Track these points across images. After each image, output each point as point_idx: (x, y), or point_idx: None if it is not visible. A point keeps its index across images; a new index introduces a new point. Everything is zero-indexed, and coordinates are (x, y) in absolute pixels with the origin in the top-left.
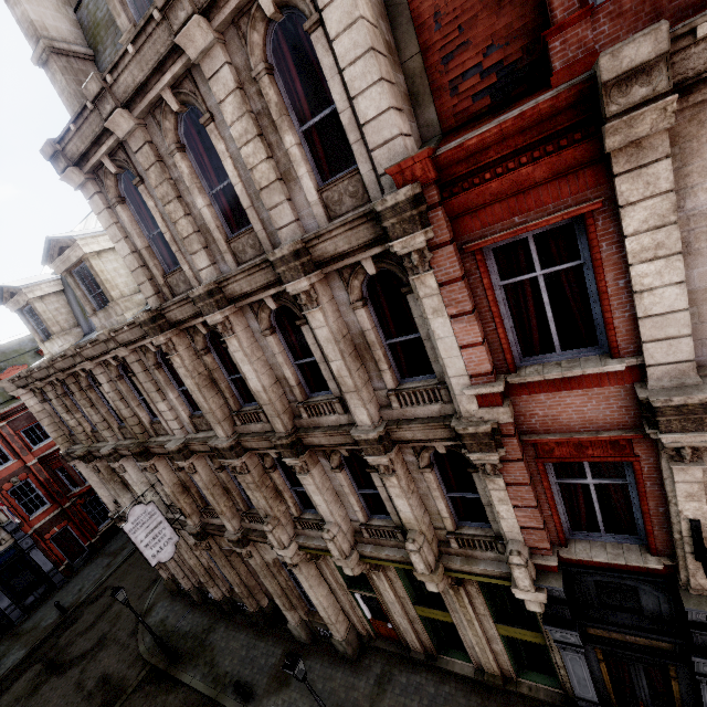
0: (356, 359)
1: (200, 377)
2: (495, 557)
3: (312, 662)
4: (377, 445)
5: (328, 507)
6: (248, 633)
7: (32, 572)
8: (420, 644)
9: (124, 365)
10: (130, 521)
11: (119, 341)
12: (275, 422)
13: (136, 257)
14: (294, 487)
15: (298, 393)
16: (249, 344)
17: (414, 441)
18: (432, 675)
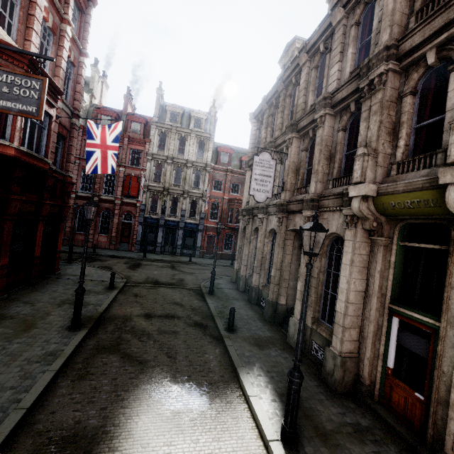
0: None
1: None
2: None
3: (289, 356)
4: None
5: None
6: (255, 314)
7: (193, 242)
8: None
9: (328, 44)
10: (259, 158)
11: (344, 2)
12: None
13: None
14: (419, 124)
15: None
16: None
17: None
18: None
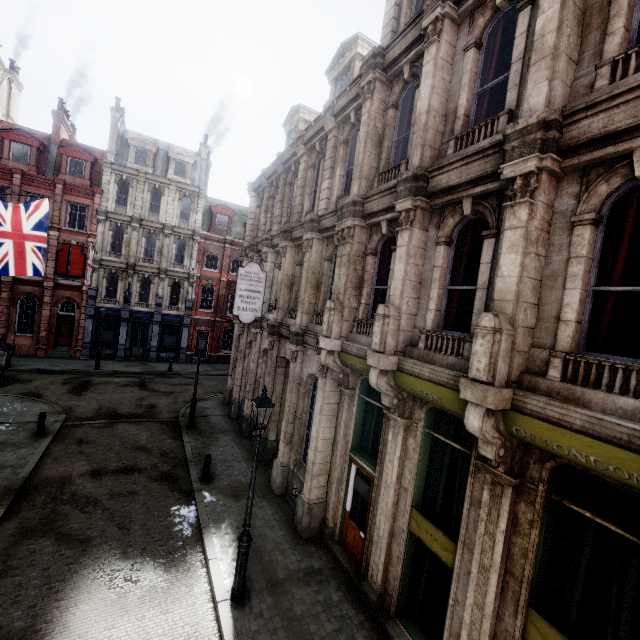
0: (576, 21)
1: (374, 129)
2: (635, 409)
3: (267, 505)
4: (535, 133)
5: (403, 284)
6: (243, 452)
7: (176, 341)
8: (382, 578)
9: (323, 147)
10: (245, 269)
11: (335, 112)
12: (415, 154)
13: (395, 10)
14: (377, 286)
15: (459, 126)
16: (444, 58)
17: (602, 133)
18: (371, 627)
